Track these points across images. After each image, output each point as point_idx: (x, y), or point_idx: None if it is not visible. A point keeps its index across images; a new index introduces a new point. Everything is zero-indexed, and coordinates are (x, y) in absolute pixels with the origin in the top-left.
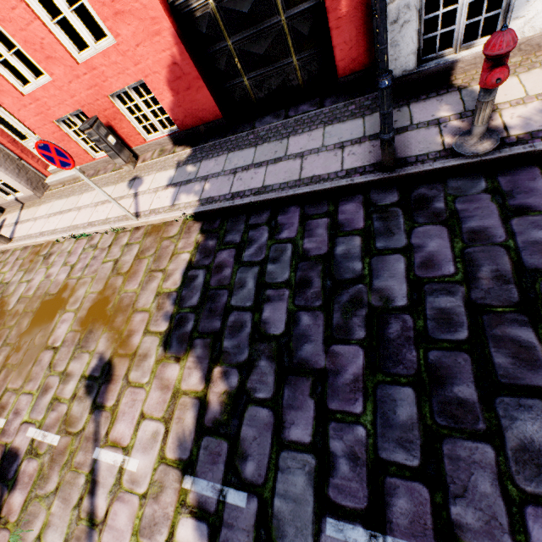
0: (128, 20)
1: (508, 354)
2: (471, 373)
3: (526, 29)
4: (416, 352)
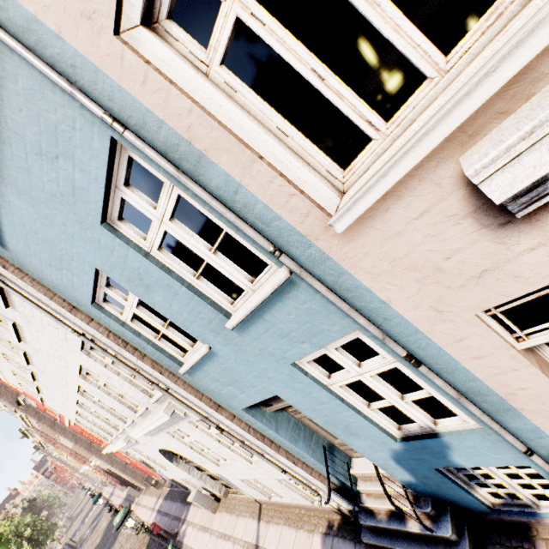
0: None
1: None
2: None
3: None
4: None
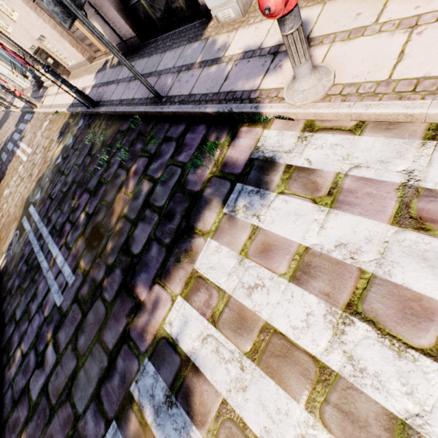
0: None
1: None
2: None
3: None
4: None
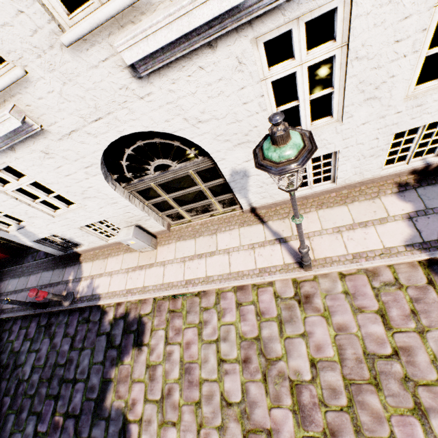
0: None
1: (38, 399)
2: (29, 407)
3: (91, 245)
4: (21, 399)
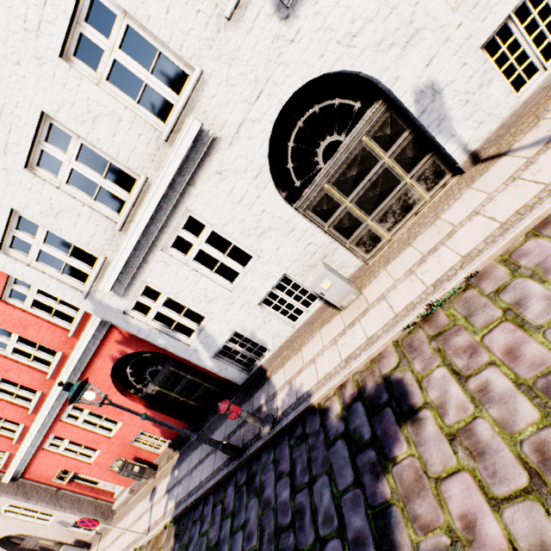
0: (125, 413)
1: None
2: None
3: (276, 345)
4: None
